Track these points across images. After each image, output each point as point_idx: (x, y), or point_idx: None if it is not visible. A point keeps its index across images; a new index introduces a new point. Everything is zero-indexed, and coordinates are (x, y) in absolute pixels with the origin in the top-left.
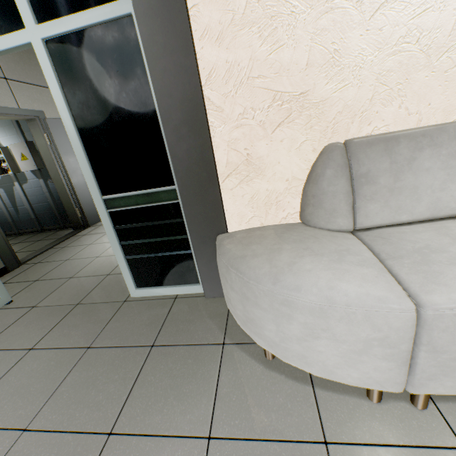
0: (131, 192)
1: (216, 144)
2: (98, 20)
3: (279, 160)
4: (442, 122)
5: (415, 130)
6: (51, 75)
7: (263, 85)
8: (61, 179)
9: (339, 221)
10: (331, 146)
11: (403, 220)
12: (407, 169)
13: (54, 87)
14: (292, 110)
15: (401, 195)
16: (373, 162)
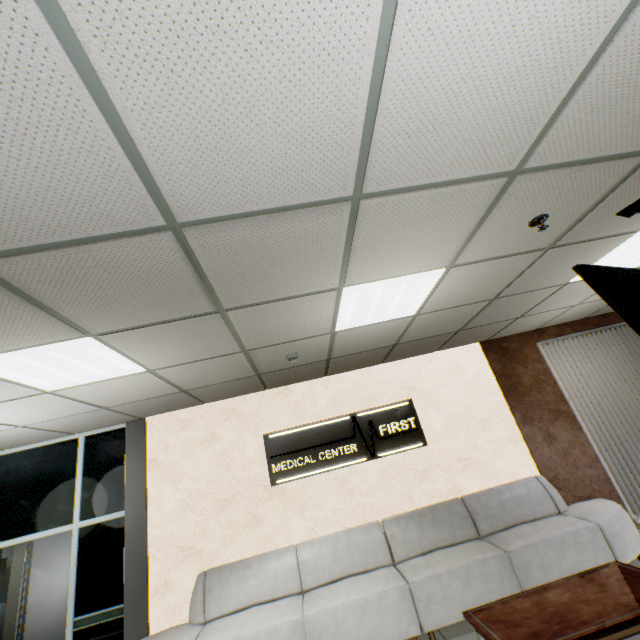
0: (95, 612)
1: (151, 575)
2: (109, 518)
3: (182, 581)
4: (251, 555)
5: (233, 562)
6: (76, 543)
7: (176, 543)
8: (18, 600)
9: (199, 617)
10: (201, 573)
11: (225, 612)
12: (226, 583)
13: (75, 549)
14: (188, 554)
15: (223, 598)
16: (214, 581)
